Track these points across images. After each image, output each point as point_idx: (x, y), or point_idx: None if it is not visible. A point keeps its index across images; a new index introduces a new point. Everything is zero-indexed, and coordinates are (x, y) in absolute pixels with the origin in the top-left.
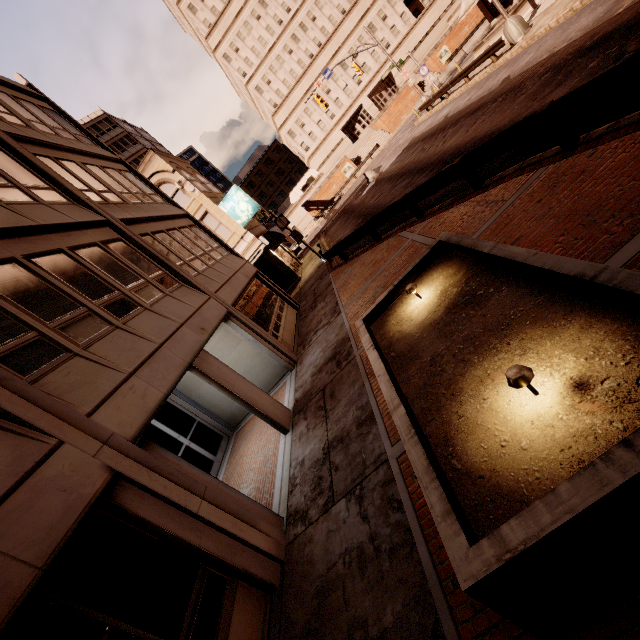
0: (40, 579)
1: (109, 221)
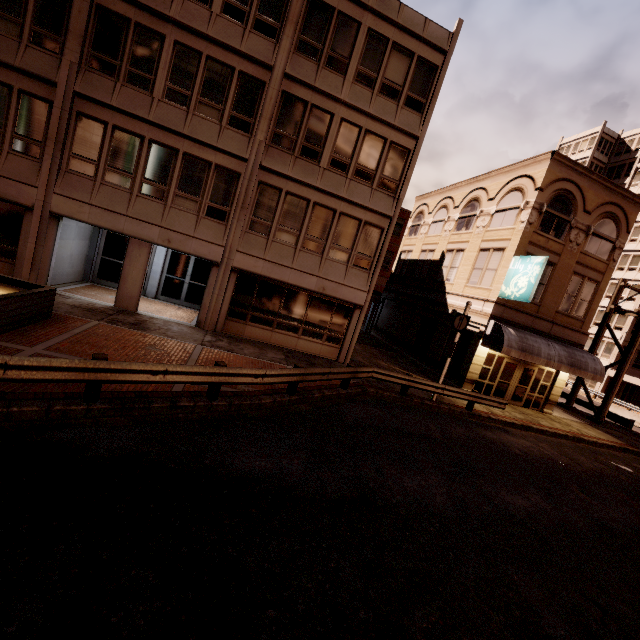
0: (2, 199)
1: (248, 160)
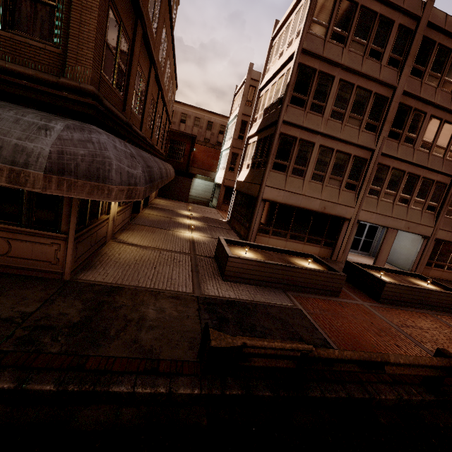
0: (332, 215)
1: None
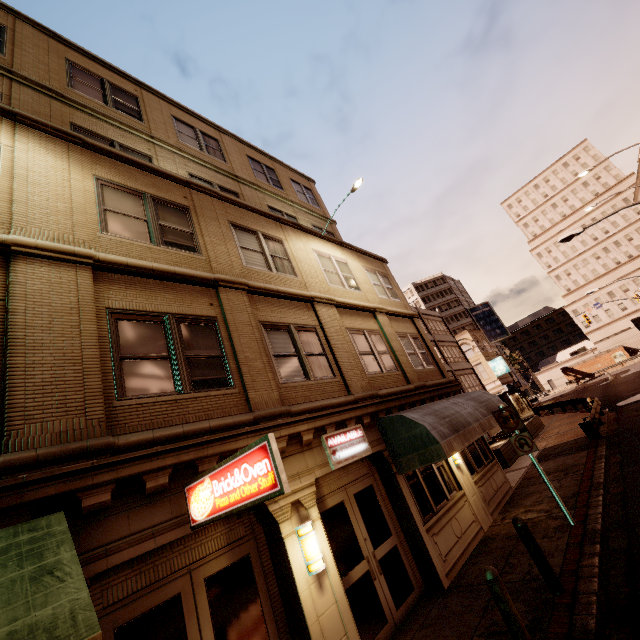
0: None
1: (452, 370)
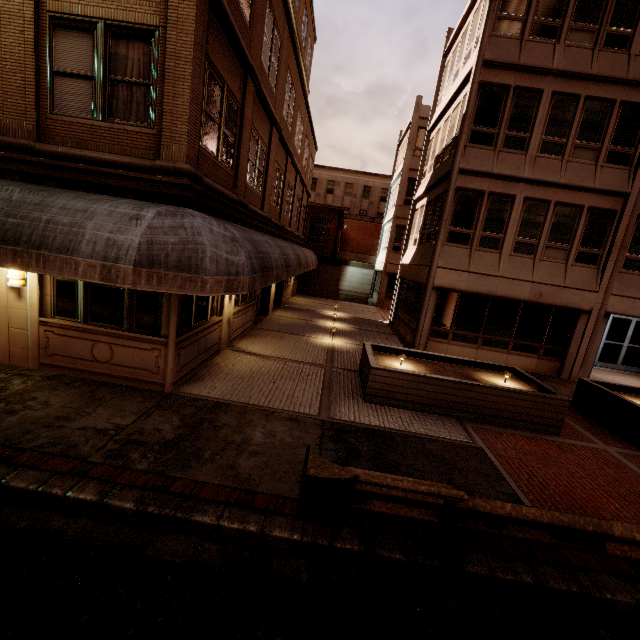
0: (556, 306)
1: None
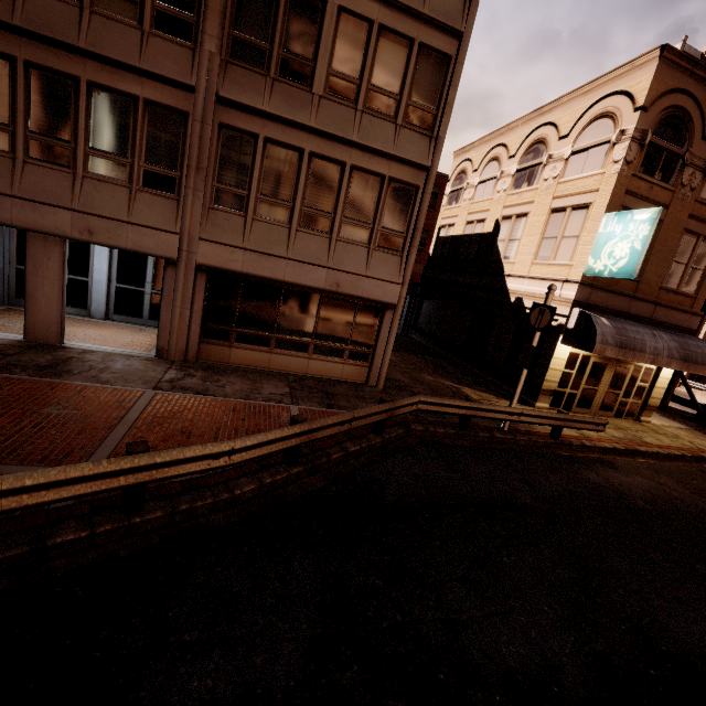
0: None
1: (196, 89)
